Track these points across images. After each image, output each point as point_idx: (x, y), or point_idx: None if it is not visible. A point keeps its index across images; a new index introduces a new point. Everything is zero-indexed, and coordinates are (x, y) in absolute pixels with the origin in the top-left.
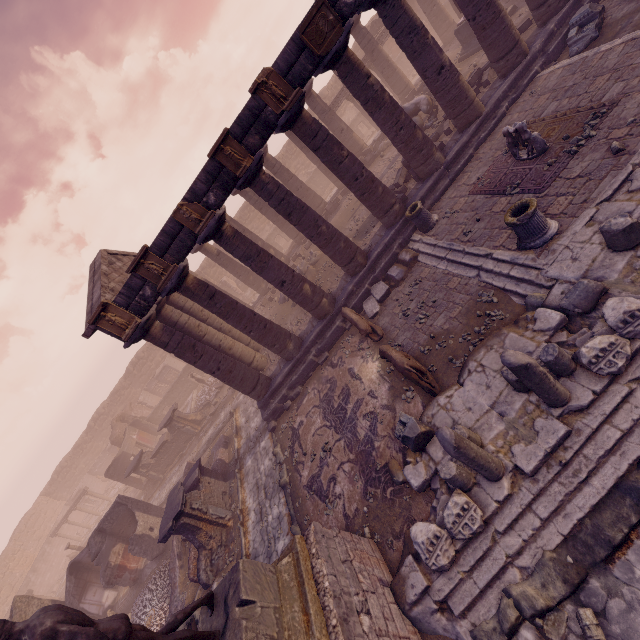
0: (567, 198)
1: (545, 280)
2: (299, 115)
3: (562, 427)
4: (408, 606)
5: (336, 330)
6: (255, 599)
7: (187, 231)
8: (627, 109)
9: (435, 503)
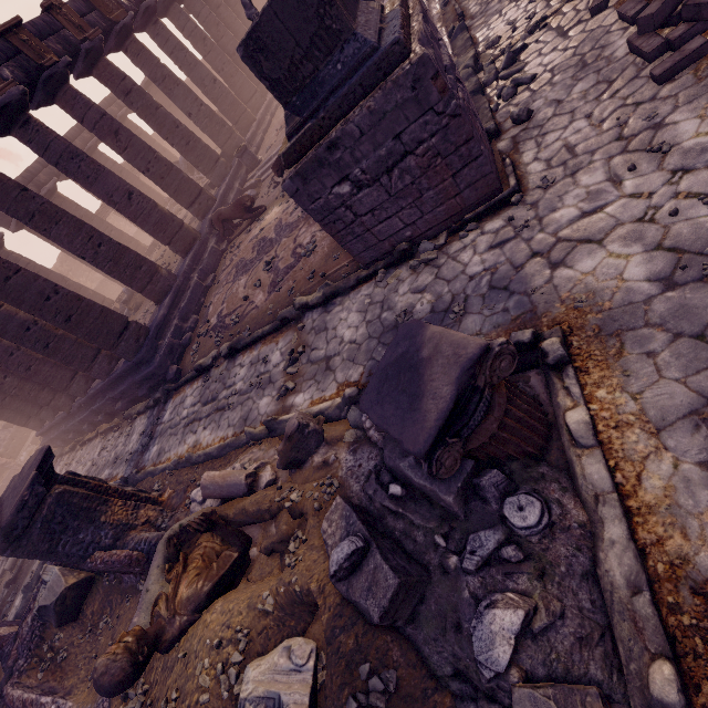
0: None
1: None
2: (102, 56)
3: None
4: None
5: (213, 251)
6: None
7: None
8: None
9: None
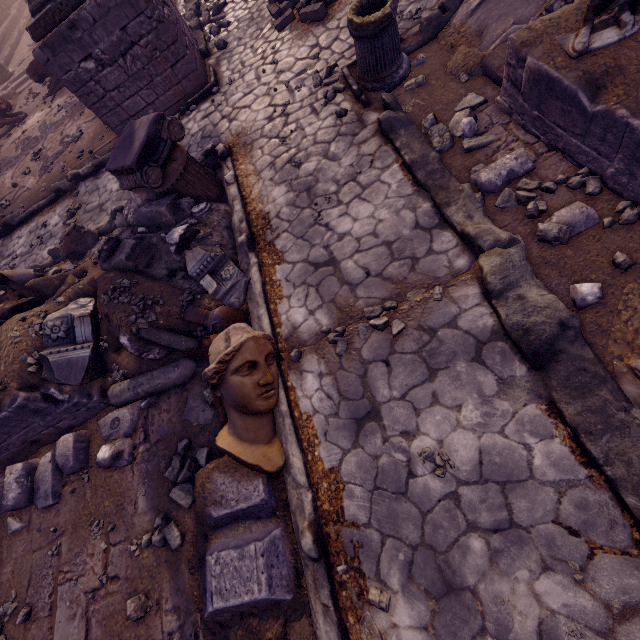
0: None
1: None
2: None
3: None
4: None
5: None
6: None
7: None
8: None
9: None
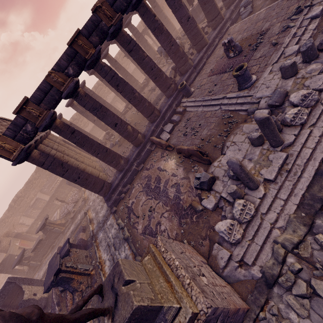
0: (257, 66)
1: (255, 100)
2: (120, 30)
3: (284, 154)
4: (221, 270)
5: (147, 151)
6: (134, 279)
7: (55, 90)
8: (274, 30)
9: (223, 213)
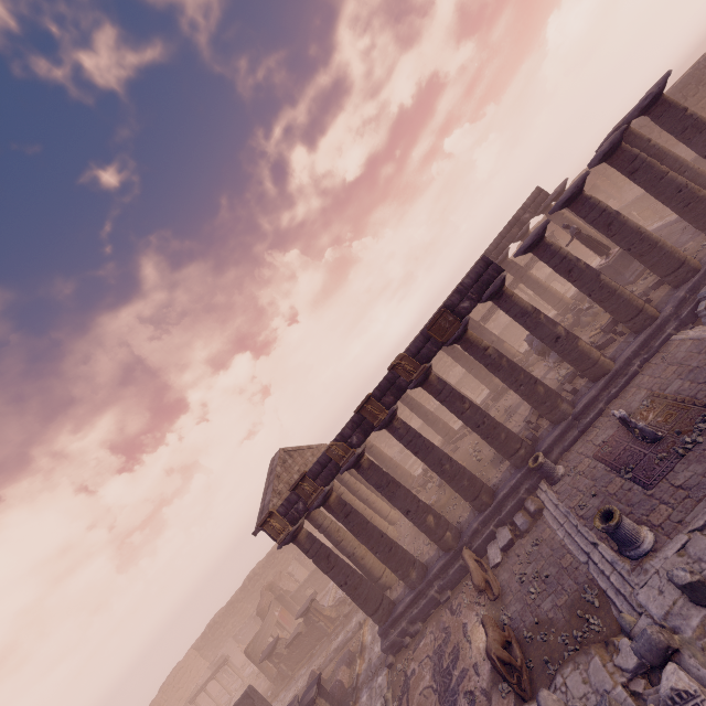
0: (667, 509)
1: (636, 603)
2: (426, 379)
3: None
4: None
5: (459, 568)
6: None
7: (334, 463)
8: None
9: None
